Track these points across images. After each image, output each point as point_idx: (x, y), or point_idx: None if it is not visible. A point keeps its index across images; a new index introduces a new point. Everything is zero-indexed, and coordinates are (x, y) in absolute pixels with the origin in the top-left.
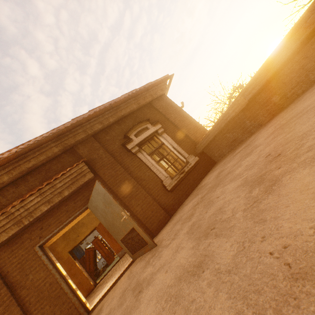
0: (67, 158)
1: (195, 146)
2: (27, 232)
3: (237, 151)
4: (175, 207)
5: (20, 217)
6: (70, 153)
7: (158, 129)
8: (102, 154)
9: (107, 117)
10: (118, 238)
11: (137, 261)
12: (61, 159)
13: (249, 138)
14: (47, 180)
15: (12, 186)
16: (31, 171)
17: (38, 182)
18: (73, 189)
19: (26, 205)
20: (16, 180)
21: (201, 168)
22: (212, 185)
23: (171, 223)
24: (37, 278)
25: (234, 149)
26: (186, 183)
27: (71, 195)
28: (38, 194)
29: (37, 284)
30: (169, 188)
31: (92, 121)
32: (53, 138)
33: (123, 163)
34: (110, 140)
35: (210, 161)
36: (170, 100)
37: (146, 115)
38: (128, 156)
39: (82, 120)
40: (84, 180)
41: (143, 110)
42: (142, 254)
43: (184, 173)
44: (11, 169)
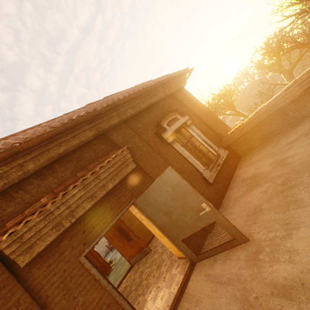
0: (99, 145)
1: (220, 140)
2: (65, 238)
3: (286, 141)
4: (219, 201)
5: (60, 217)
6: (102, 139)
7: (186, 121)
8: (138, 142)
9: (138, 103)
10: (179, 238)
11: (207, 263)
12: (92, 146)
13: (294, 129)
14: (80, 171)
15: (35, 178)
16: (59, 158)
17: (69, 173)
18: (116, 181)
19: (67, 202)
20: (40, 170)
21: (230, 161)
22: (288, 171)
23: (236, 216)
24: (89, 300)
25: (270, 141)
26: (222, 176)
27: (112, 188)
28: (81, 186)
29: (90, 309)
30: (211, 180)
31: (126, 104)
32: (91, 118)
33: (160, 154)
34: (142, 128)
35: (236, 155)
36: (189, 93)
37: (171, 106)
38: (163, 147)
39: (121, 101)
40: (127, 170)
41: (168, 100)
42: (216, 253)
43: (220, 166)
44: (38, 154)
